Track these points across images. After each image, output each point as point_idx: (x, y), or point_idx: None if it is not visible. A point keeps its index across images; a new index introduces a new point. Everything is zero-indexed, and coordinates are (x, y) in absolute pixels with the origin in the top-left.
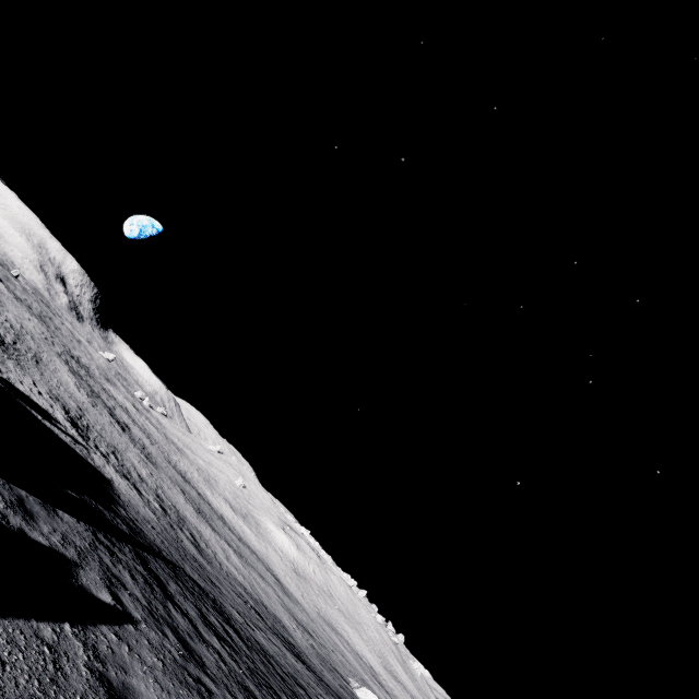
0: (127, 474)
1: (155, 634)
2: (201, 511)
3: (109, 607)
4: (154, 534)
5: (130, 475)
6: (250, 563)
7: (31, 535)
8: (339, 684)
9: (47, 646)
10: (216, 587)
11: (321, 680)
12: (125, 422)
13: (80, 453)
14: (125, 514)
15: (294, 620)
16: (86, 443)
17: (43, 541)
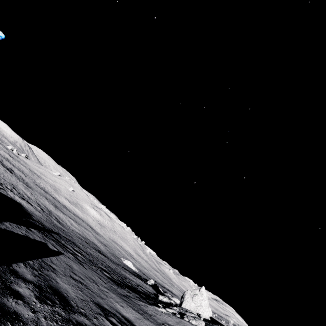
0: (23, 197)
1: (68, 255)
2: (56, 206)
3: (58, 251)
4: (46, 223)
5: (24, 197)
6: (80, 224)
7: (36, 239)
8: (117, 260)
9: (57, 260)
10: (71, 237)
11: (110, 260)
12: (10, 167)
13: (4, 194)
14: (35, 219)
15: (100, 242)
16: (3, 187)
17: (38, 240)
